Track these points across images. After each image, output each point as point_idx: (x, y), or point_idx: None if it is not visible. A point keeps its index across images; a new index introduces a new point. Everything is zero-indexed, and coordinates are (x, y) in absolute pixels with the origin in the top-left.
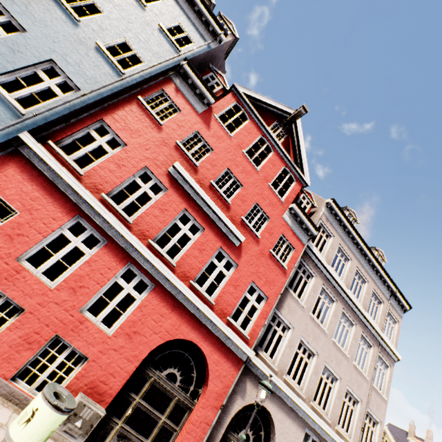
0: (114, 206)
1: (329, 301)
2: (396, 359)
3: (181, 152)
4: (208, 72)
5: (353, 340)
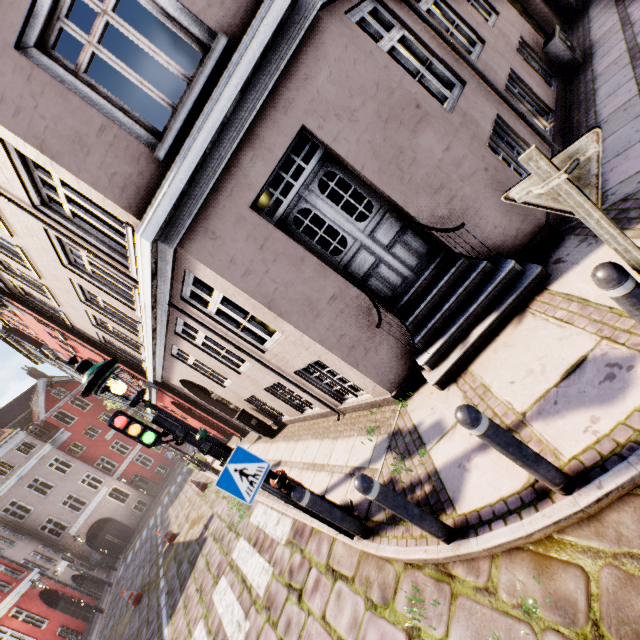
0: None
1: None
2: None
3: None
4: None
5: None
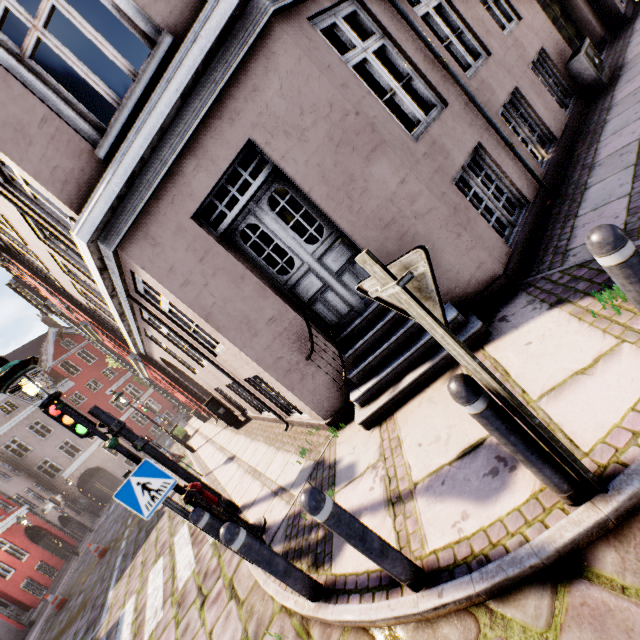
0: None
1: None
2: None
3: None
4: None
5: None
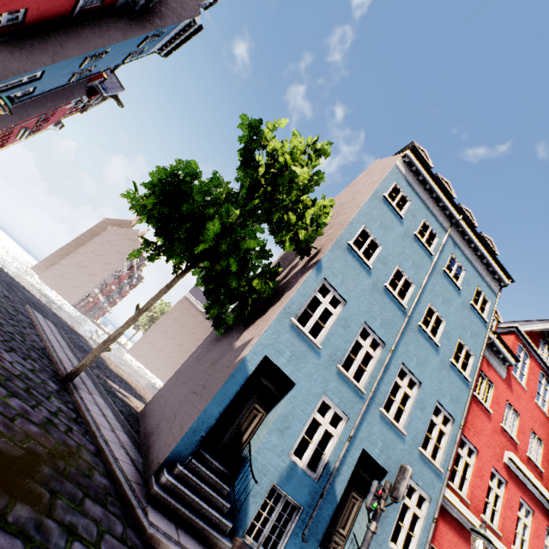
0: (490, 525)
1: None
2: None
3: (505, 433)
4: None
5: None
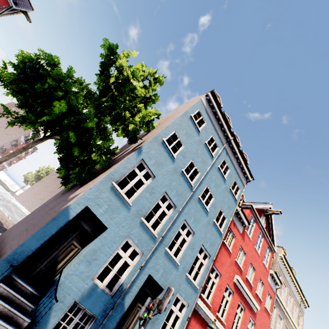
0: (220, 318)
1: None
2: None
3: (237, 264)
4: None
5: None
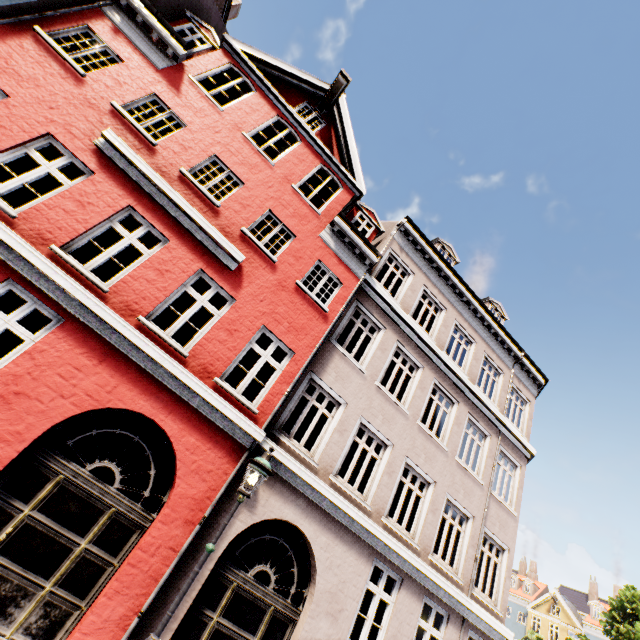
0: None
1: (441, 398)
2: (528, 455)
3: (124, 121)
4: (185, 23)
5: (454, 426)
